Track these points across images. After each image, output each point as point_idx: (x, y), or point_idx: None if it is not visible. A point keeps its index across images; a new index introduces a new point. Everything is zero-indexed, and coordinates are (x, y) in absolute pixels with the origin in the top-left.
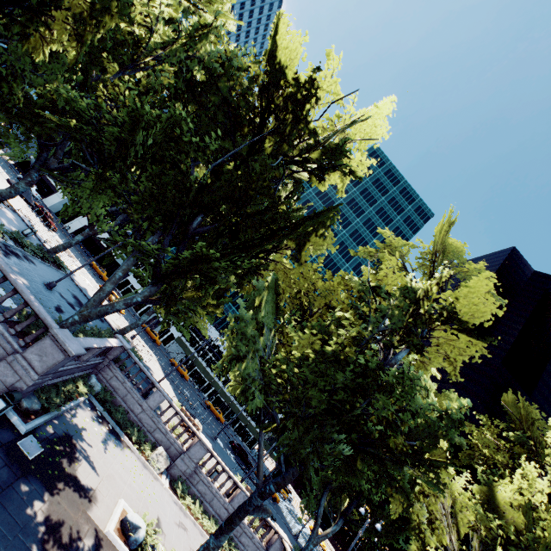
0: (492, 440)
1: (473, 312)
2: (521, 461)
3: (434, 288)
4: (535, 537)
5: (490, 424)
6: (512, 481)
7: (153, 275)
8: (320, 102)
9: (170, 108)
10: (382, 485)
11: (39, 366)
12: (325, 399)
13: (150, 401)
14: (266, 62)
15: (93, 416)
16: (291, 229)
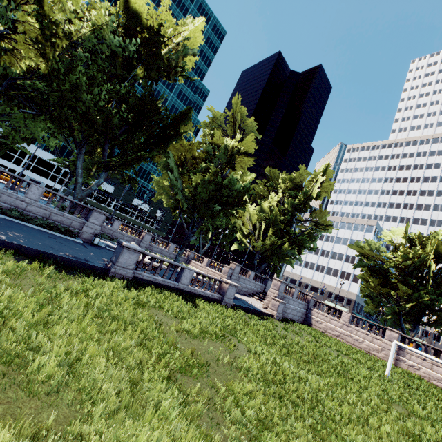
0: (262, 188)
1: (249, 148)
2: (270, 193)
3: (236, 143)
4: (273, 214)
5: (261, 183)
6: (268, 201)
7: (104, 167)
8: (161, 29)
9: (89, 72)
10: (228, 216)
11: (98, 223)
12: (207, 196)
13: (114, 227)
14: (123, 8)
15: (101, 240)
16: (174, 130)
